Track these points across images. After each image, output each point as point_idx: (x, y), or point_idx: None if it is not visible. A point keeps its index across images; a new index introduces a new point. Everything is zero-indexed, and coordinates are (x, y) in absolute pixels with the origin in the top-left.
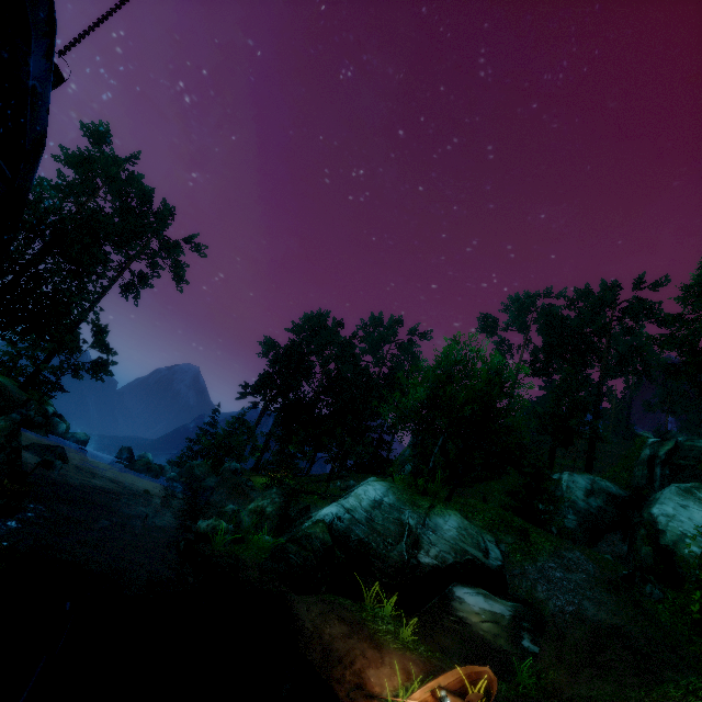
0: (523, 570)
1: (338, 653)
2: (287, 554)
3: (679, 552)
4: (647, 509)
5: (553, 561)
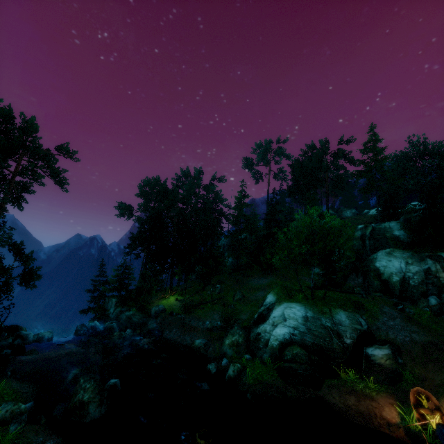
0: (377, 326)
1: (365, 412)
2: (296, 371)
3: (391, 281)
4: (372, 264)
5: (384, 316)
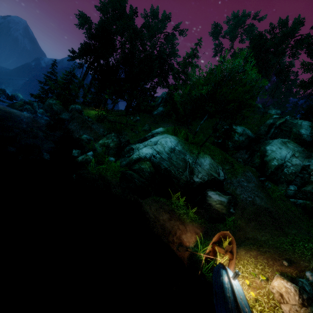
0: (231, 181)
1: (168, 229)
2: (134, 179)
3: (269, 163)
4: (264, 146)
5: (243, 177)
